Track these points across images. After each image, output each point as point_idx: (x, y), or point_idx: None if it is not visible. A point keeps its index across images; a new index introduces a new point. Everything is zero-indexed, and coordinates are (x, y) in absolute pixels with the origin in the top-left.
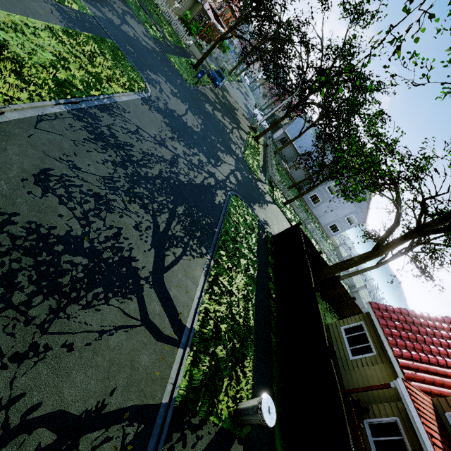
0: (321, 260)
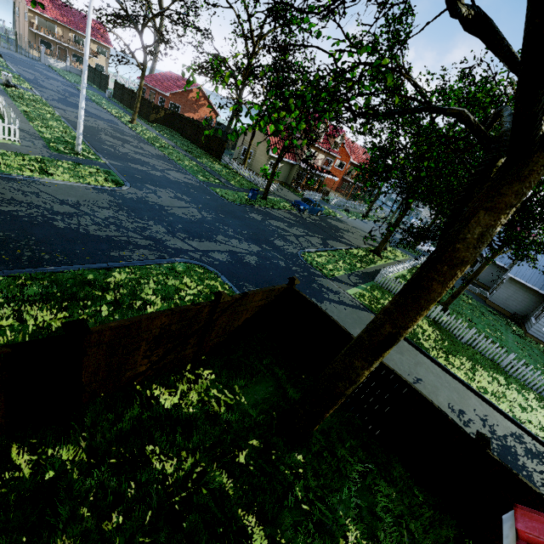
0: (385, 372)
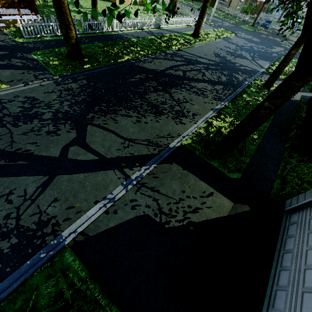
0: None
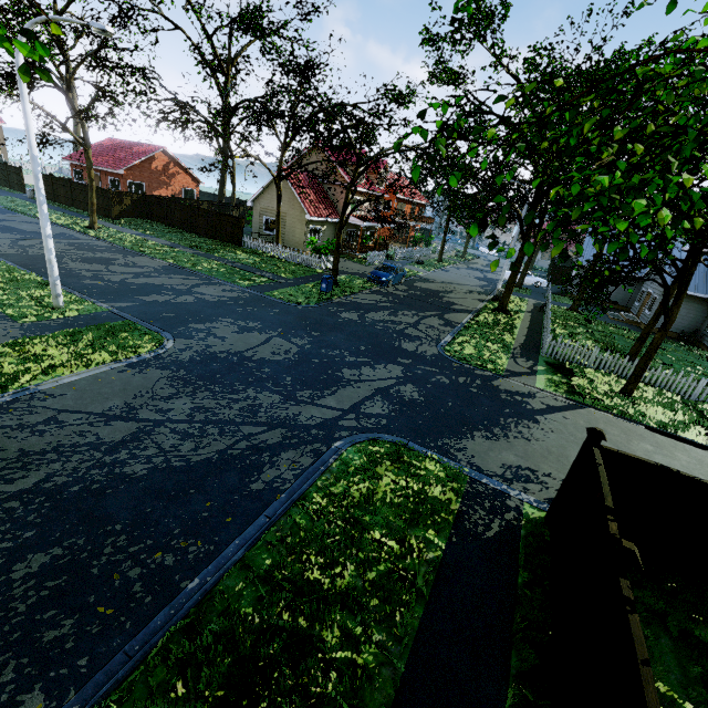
0: None
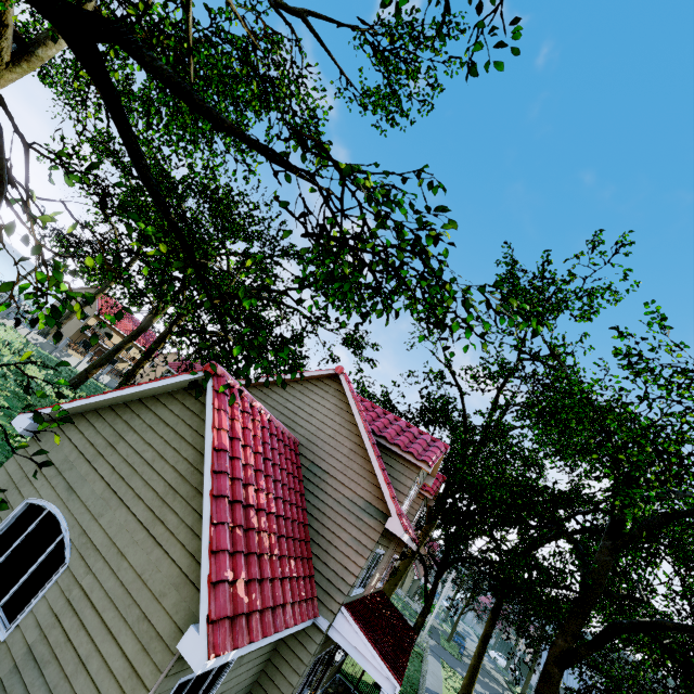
0: None
